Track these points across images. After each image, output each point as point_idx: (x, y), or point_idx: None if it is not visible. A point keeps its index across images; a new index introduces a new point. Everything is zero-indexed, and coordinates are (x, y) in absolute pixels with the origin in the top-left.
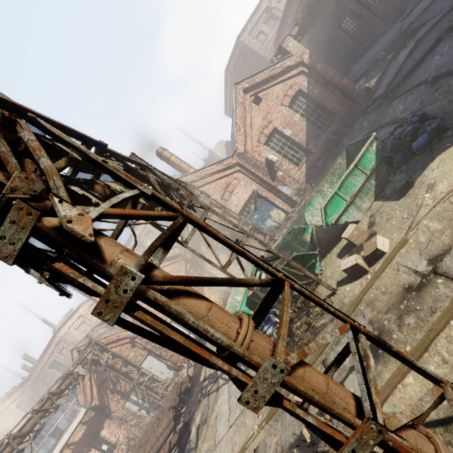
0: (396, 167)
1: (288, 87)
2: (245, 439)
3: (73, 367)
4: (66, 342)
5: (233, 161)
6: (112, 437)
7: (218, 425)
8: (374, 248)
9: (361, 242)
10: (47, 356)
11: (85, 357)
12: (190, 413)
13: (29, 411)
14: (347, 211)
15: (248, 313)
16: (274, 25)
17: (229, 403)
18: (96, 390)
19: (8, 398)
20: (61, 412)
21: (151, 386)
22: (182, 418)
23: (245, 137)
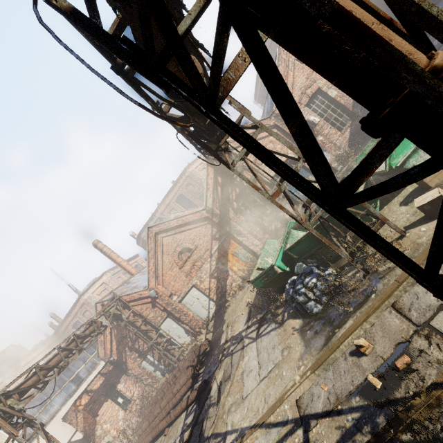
0: None
1: None
2: (283, 390)
3: (97, 317)
4: (89, 305)
5: (270, 122)
6: (128, 392)
7: (245, 379)
8: None
9: (437, 183)
10: (72, 316)
11: (108, 309)
12: (209, 372)
13: (55, 347)
14: (417, 153)
15: (284, 269)
16: None
17: (259, 359)
18: (116, 345)
19: (35, 350)
20: (82, 362)
21: (168, 347)
22: (201, 377)
23: None
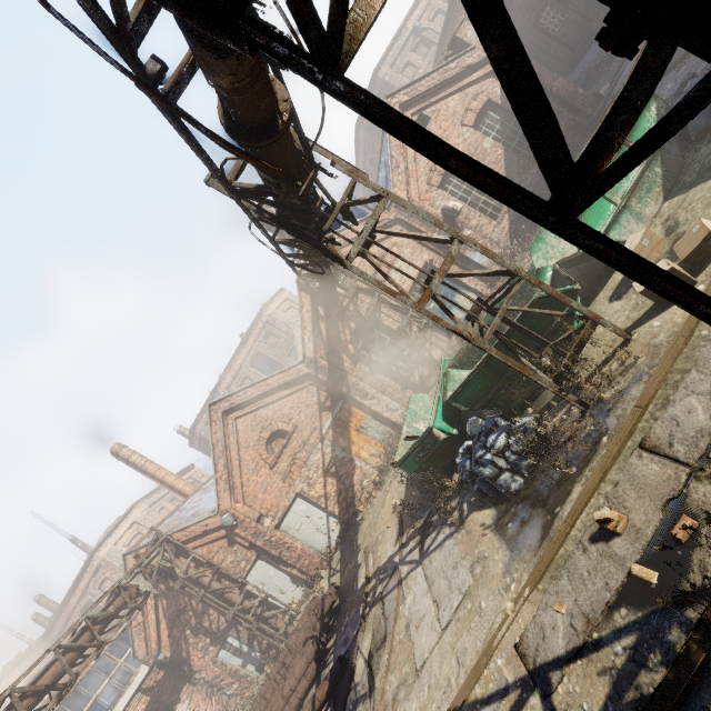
0: (695, 141)
1: (470, 98)
2: (488, 633)
3: (128, 578)
4: (111, 568)
5: (389, 215)
6: None
7: (415, 635)
8: (704, 235)
9: (658, 259)
10: (78, 595)
11: (148, 562)
12: (346, 641)
13: (50, 648)
14: (619, 222)
15: (449, 432)
16: (428, 53)
17: (433, 593)
18: (167, 630)
19: (8, 674)
20: (105, 675)
21: (264, 614)
22: (332, 655)
23: (408, 178)
